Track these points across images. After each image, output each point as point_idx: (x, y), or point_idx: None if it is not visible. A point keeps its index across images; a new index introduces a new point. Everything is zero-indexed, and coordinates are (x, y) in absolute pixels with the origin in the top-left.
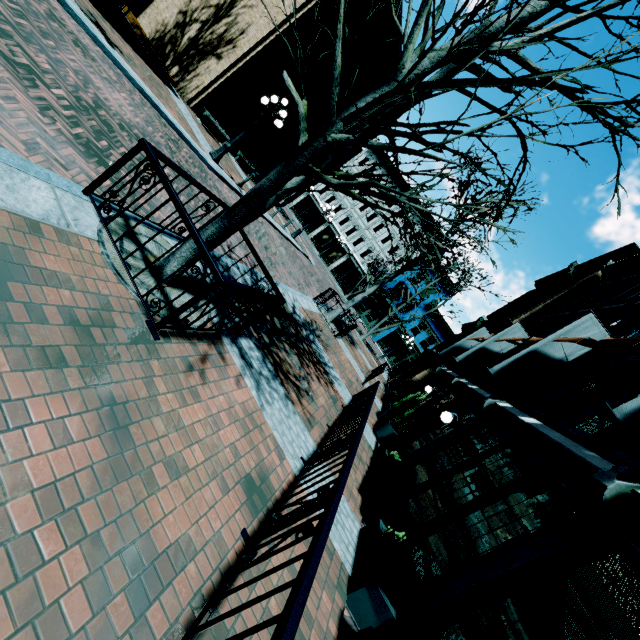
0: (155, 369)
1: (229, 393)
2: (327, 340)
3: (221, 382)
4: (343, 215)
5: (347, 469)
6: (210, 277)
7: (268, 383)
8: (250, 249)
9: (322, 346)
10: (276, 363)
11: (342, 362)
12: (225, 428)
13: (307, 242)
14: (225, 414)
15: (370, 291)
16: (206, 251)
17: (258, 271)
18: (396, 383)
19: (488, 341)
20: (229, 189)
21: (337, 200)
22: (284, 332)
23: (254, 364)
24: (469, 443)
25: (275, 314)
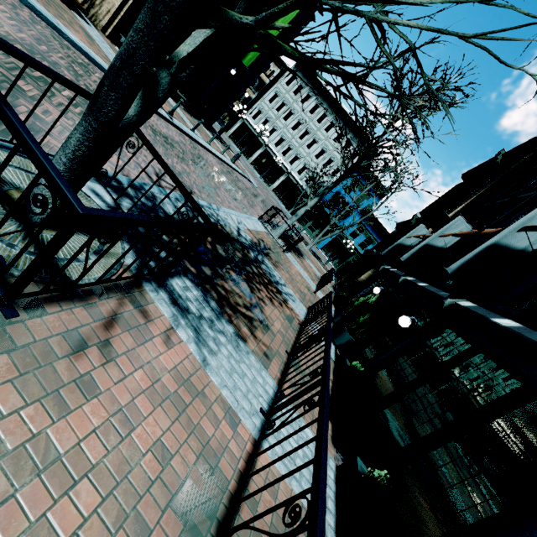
0: (1, 370)
1: (153, 360)
2: (276, 257)
3: (140, 348)
4: (277, 136)
5: (323, 470)
6: (126, 210)
7: (211, 326)
8: (163, 168)
9: (272, 264)
10: (221, 297)
11: (293, 276)
12: (145, 419)
13: (248, 166)
14: (146, 396)
15: (312, 204)
16: (46, 166)
17: (196, 197)
18: (343, 284)
19: (431, 237)
20: (158, 117)
21: (270, 123)
22: (229, 259)
23: (191, 307)
24: (432, 346)
25: (217, 241)
